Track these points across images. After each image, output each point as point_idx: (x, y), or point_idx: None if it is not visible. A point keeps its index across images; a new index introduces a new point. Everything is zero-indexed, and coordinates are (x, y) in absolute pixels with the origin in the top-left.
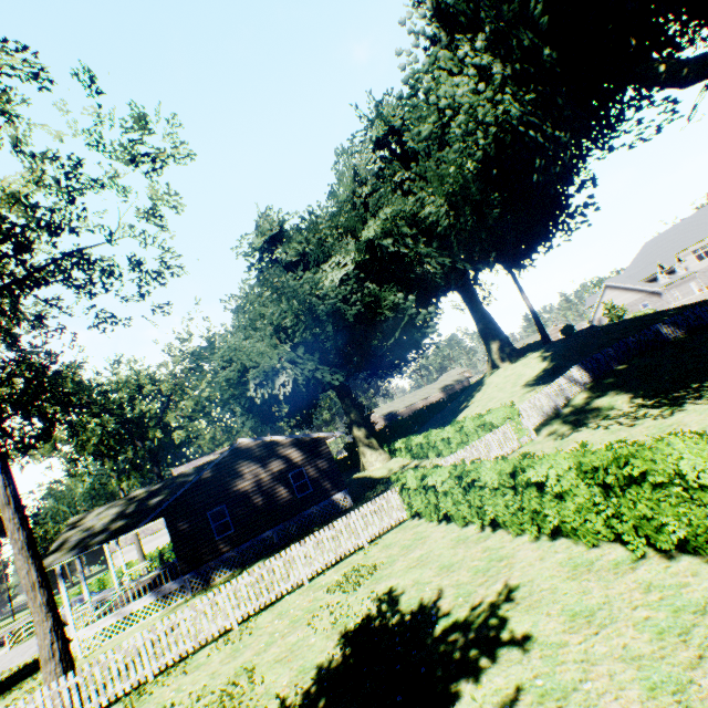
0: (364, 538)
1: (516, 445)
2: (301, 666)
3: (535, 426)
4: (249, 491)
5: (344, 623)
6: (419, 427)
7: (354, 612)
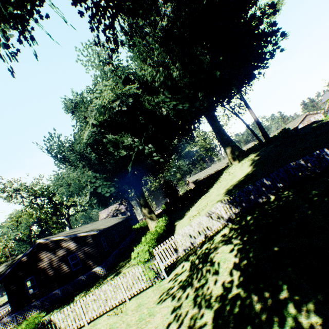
0: None
1: (144, 285)
2: None
3: (183, 254)
4: (46, 268)
5: None
6: (206, 191)
7: None
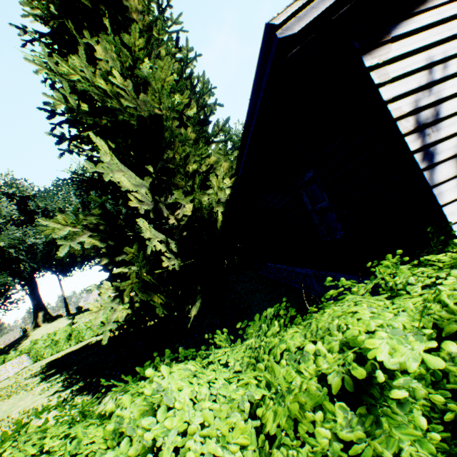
0: (12, 372)
1: None
2: (33, 372)
3: None
4: None
5: (39, 367)
6: None
7: (41, 365)
